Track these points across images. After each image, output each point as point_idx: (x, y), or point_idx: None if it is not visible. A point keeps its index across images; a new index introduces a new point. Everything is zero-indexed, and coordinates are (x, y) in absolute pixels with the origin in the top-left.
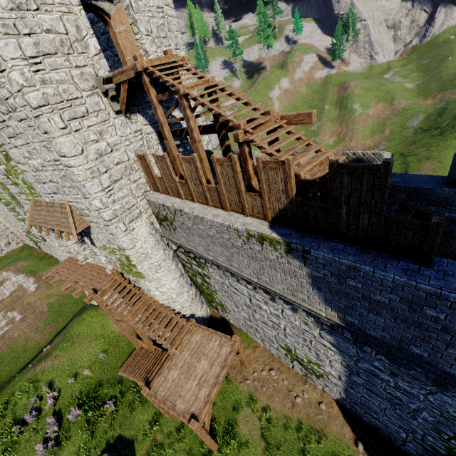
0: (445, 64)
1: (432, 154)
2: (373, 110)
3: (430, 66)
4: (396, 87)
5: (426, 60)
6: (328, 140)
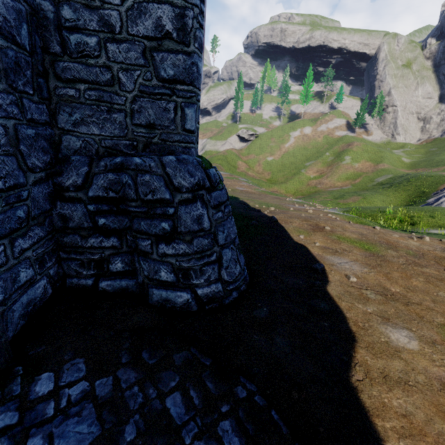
0: (444, 152)
1: (365, 194)
2: (360, 165)
3: (434, 152)
4: (392, 157)
5: (435, 148)
6: (311, 174)
